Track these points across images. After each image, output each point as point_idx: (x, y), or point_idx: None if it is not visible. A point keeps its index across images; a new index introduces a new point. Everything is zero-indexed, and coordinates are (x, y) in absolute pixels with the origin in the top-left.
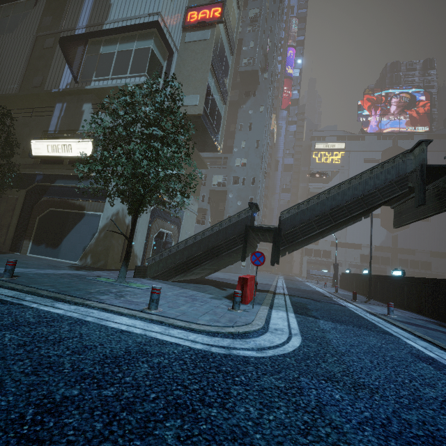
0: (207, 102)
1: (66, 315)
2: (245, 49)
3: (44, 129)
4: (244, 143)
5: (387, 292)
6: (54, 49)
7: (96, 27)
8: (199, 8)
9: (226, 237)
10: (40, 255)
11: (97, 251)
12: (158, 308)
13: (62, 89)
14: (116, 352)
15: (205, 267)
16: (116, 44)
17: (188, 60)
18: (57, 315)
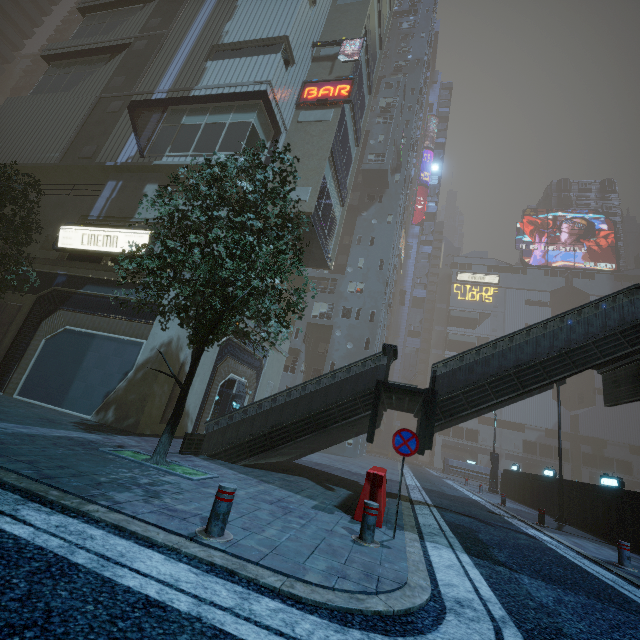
0: (320, 198)
1: (33, 543)
2: (372, 143)
3: (83, 213)
4: (362, 262)
5: (592, 513)
6: (120, 114)
7: (182, 92)
8: (321, 84)
9: (341, 398)
10: (34, 399)
11: (127, 402)
12: (224, 531)
13: (120, 163)
14: None
15: (301, 444)
16: (205, 115)
17: (300, 144)
18: (13, 542)
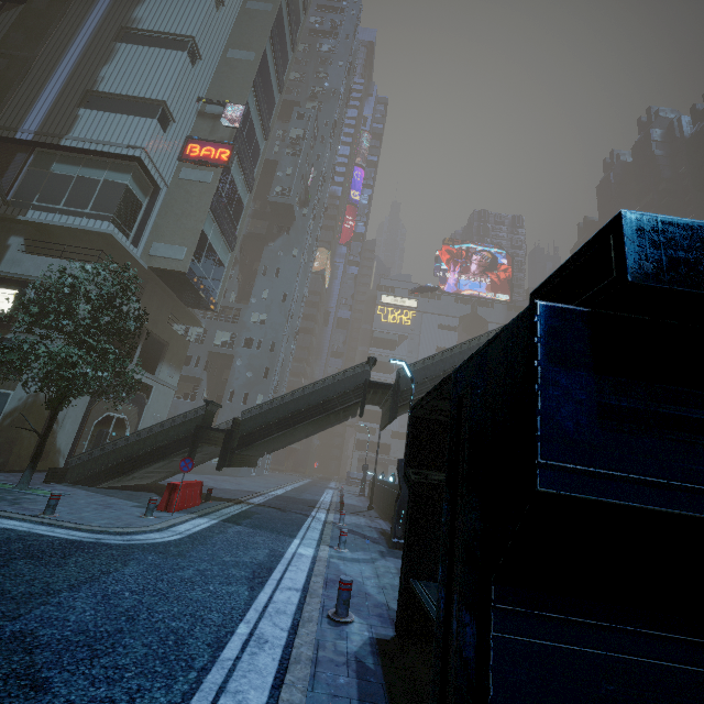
0: (200, 253)
1: None
2: (280, 174)
3: None
4: (266, 293)
5: (384, 501)
6: None
7: (51, 138)
8: (204, 143)
9: (178, 436)
10: None
11: None
12: (55, 514)
13: None
14: None
15: (151, 470)
16: (78, 166)
17: (179, 202)
18: None
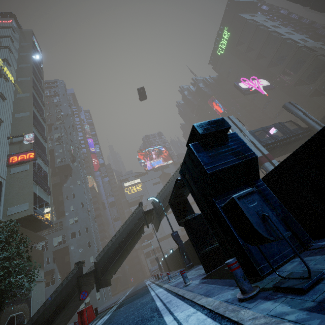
0: (35, 202)
1: None
2: (57, 154)
3: None
4: (72, 207)
5: (173, 263)
6: None
7: None
8: (18, 154)
9: (68, 291)
10: None
11: None
12: None
13: None
14: None
15: (58, 321)
16: None
17: (15, 184)
18: None
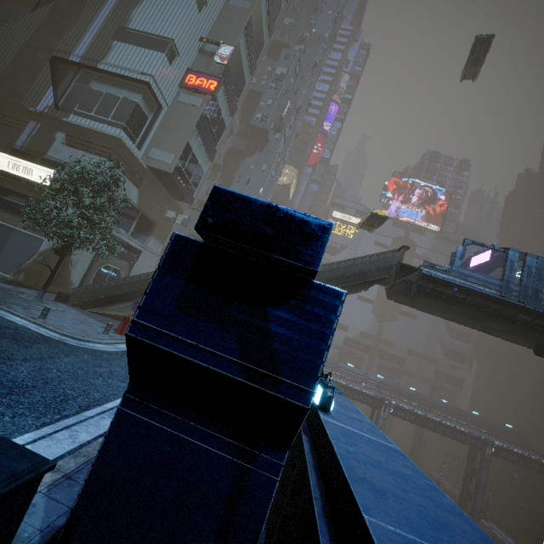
0: (184, 160)
1: None
2: (262, 104)
3: (10, 142)
4: None
5: None
6: (44, 65)
7: (91, 62)
8: (199, 75)
9: (141, 287)
10: None
11: (32, 271)
12: (46, 319)
13: (39, 111)
14: (2, 325)
15: (123, 306)
16: (107, 85)
17: (175, 119)
18: None
